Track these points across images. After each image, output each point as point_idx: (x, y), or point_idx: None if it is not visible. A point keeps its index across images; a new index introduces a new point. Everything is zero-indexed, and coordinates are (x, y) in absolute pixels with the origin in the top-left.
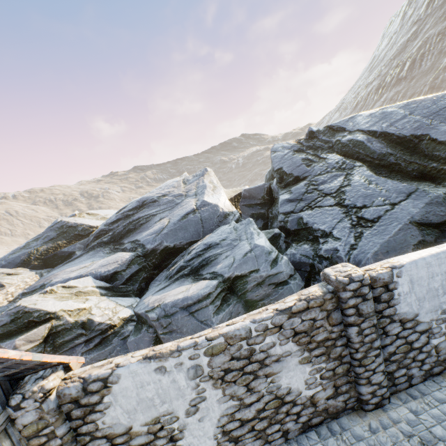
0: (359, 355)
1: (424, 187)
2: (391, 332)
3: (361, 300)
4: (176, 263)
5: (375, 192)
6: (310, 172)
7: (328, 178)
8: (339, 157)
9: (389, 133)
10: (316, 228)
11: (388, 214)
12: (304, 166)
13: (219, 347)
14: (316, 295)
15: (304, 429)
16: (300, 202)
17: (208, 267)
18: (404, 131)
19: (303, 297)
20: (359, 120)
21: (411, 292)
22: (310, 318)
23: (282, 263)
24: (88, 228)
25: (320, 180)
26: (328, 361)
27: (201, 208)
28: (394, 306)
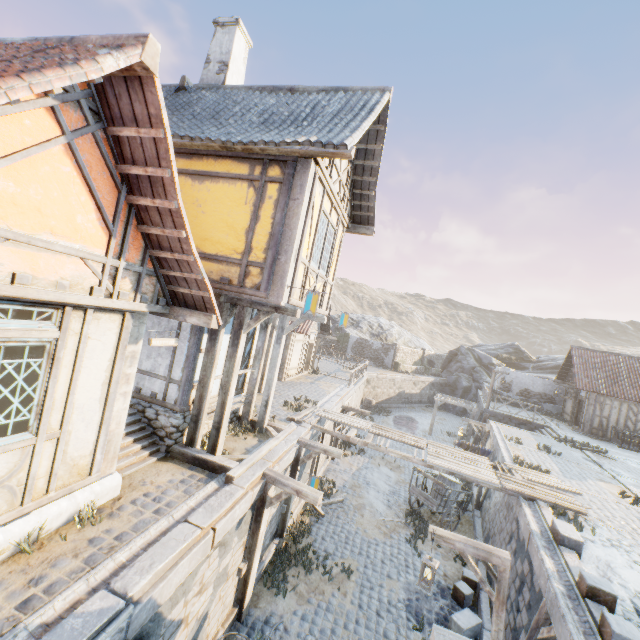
0: None
1: None
2: None
3: None
4: None
5: None
6: None
7: None
8: None
9: None
10: None
11: None
12: None
13: None
14: None
15: None
16: None
17: None
18: None
19: None
20: None
21: None
22: None
23: None
24: (529, 357)
25: None
26: None
27: None
28: None
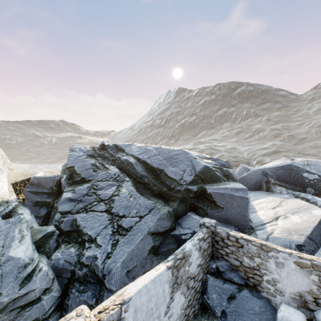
0: None
1: (159, 204)
2: None
3: None
4: None
5: (133, 205)
6: (95, 177)
7: (106, 185)
8: (117, 170)
9: (147, 162)
10: (85, 232)
11: (137, 225)
12: (91, 170)
13: None
14: None
15: None
16: (79, 203)
17: None
18: (154, 164)
19: None
20: (133, 148)
21: (135, 320)
22: None
23: (38, 278)
24: None
25: (100, 186)
26: None
27: None
28: None
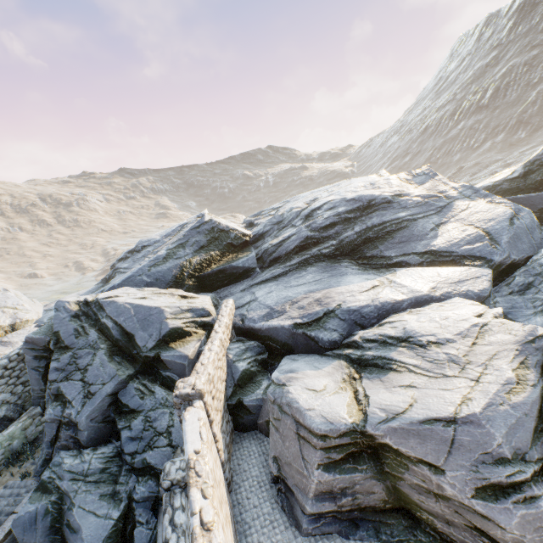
0: None
1: None
2: None
3: None
4: (535, 285)
5: None
6: None
7: None
8: None
9: None
10: None
11: None
12: None
13: None
14: None
15: None
16: None
17: None
18: None
19: None
20: None
21: None
22: None
23: None
24: (241, 235)
25: None
26: None
27: (518, 212)
28: None
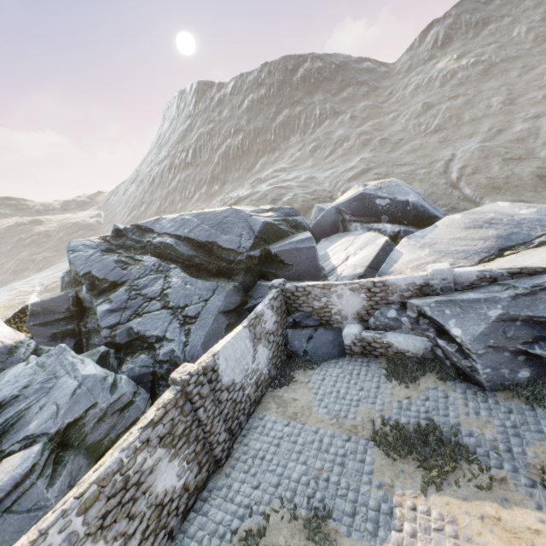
0: (208, 427)
1: (222, 283)
2: (223, 399)
3: (201, 386)
4: None
5: (192, 292)
6: (128, 276)
7: (149, 282)
8: (155, 259)
9: (191, 238)
10: (149, 335)
11: (204, 309)
12: (119, 269)
13: (93, 496)
14: (171, 399)
15: (184, 517)
16: (125, 311)
17: (9, 436)
18: (201, 237)
19: (161, 406)
20: (165, 224)
21: (228, 366)
22: (170, 419)
23: (123, 384)
24: None
25: (141, 284)
26: (190, 446)
27: None
28: (221, 381)
